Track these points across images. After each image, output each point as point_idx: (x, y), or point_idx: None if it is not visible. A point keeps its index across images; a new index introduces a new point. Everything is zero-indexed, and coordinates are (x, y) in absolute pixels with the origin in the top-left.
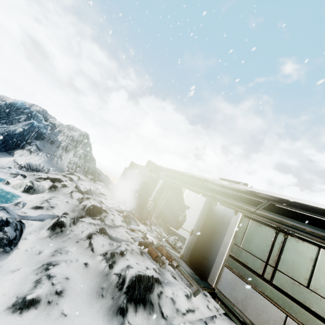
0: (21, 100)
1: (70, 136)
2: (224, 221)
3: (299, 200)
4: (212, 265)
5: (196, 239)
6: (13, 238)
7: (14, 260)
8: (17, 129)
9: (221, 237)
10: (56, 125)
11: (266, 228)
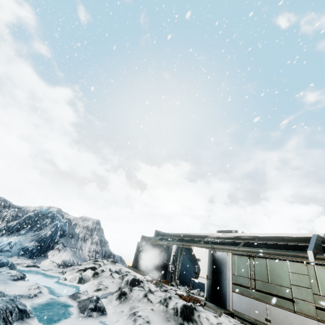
0: (45, 207)
1: (86, 226)
2: (223, 261)
3: (265, 234)
4: (226, 296)
5: (211, 281)
6: (104, 307)
7: (112, 318)
8: (47, 233)
9: (225, 273)
10: (71, 219)
11: (244, 257)
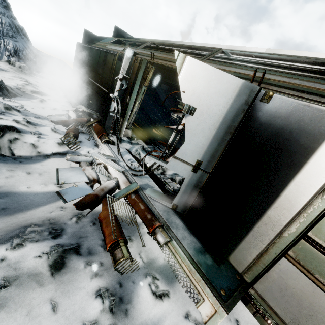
0: None
1: None
2: (295, 144)
3: None
4: (241, 236)
5: (207, 179)
6: None
7: None
8: None
9: (278, 184)
10: None
11: None
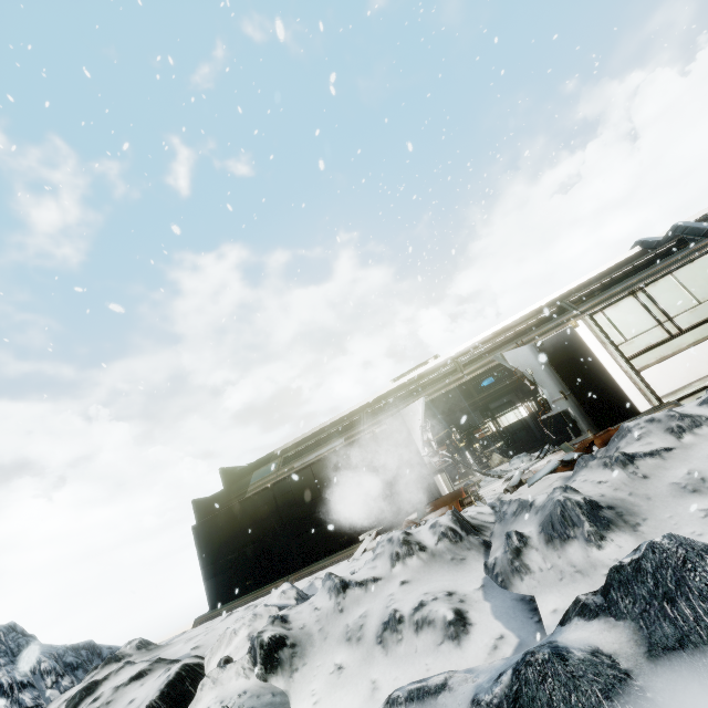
0: None
1: None
2: (575, 344)
3: (545, 301)
4: (624, 394)
5: (574, 397)
6: None
7: None
8: None
9: (594, 360)
10: None
11: (623, 302)
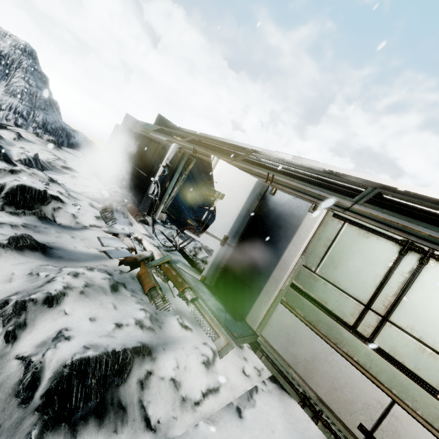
0: None
1: None
2: (288, 223)
3: (413, 190)
4: (255, 297)
5: (232, 252)
6: None
7: None
8: None
9: (279, 251)
10: None
11: (379, 241)
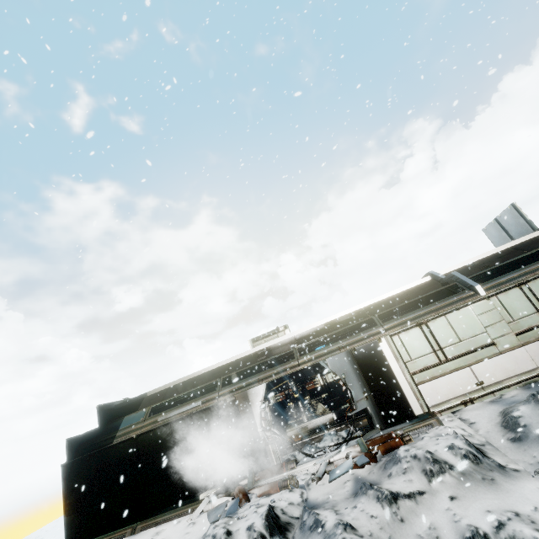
0: None
1: None
2: (377, 355)
3: (364, 304)
4: (406, 400)
5: (373, 397)
6: None
7: None
8: None
9: (389, 370)
10: None
11: (412, 330)
